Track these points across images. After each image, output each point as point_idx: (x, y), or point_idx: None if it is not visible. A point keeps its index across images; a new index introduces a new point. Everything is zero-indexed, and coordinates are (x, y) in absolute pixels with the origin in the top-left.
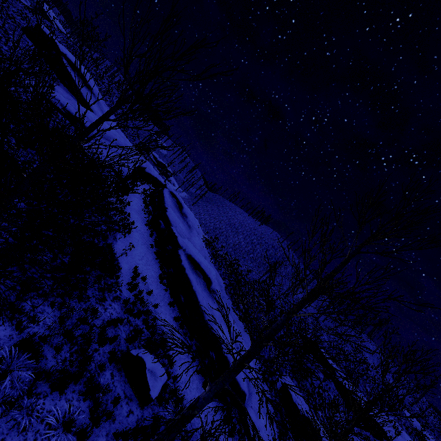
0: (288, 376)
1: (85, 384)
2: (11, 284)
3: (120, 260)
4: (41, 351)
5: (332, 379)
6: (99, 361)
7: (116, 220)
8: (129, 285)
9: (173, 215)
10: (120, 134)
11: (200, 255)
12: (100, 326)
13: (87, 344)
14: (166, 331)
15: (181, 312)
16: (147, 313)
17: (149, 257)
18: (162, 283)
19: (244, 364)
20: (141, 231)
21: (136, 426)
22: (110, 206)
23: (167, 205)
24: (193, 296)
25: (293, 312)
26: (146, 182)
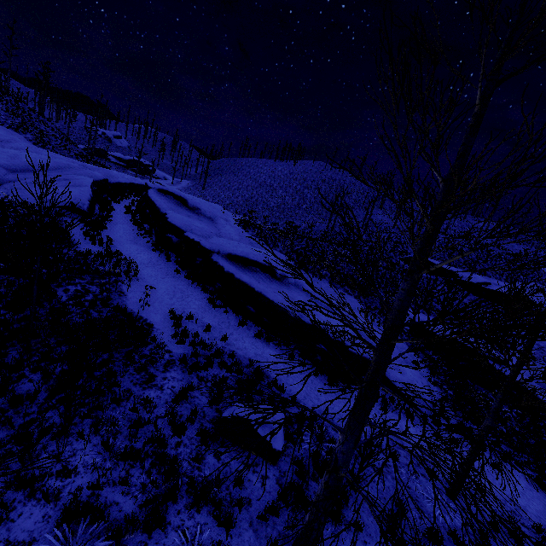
0: (410, 310)
1: (188, 493)
2: (2, 453)
3: (145, 316)
4: (101, 506)
5: (541, 340)
6: (190, 453)
7: (108, 270)
8: (175, 338)
9: (178, 218)
10: (40, 153)
11: (242, 246)
12: (165, 415)
13: (161, 446)
14: (254, 357)
15: (259, 324)
16: (219, 354)
17: (181, 287)
18: (216, 307)
19: (377, 385)
20: (153, 263)
21: (280, 488)
22: (89, 257)
23: (164, 210)
24: (262, 299)
25: (419, 267)
26: (123, 197)
